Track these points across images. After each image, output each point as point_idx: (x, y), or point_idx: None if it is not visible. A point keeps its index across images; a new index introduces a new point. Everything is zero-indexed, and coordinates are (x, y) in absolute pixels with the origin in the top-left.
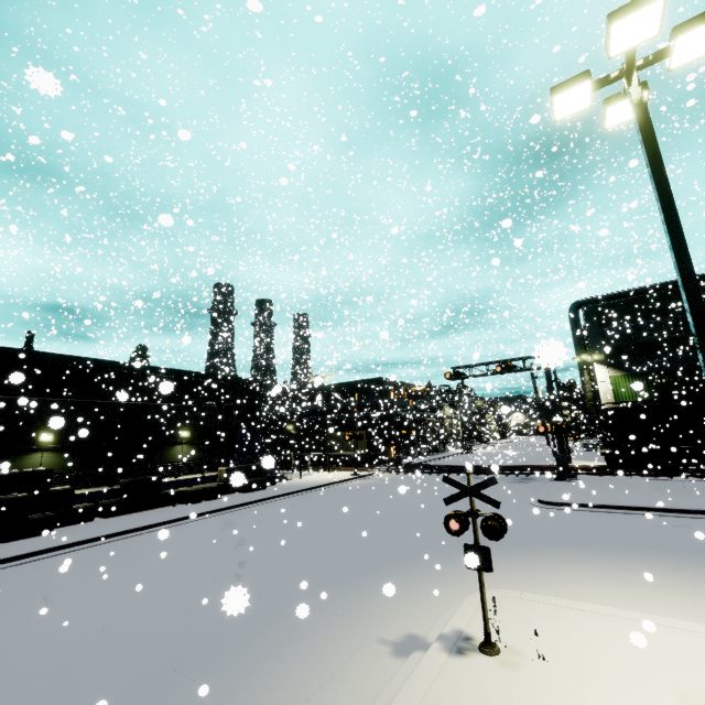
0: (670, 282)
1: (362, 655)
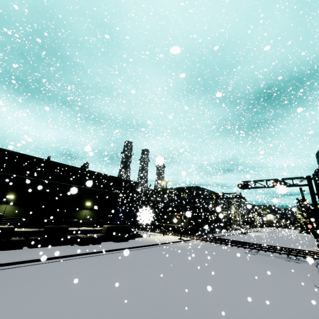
0: None
1: None
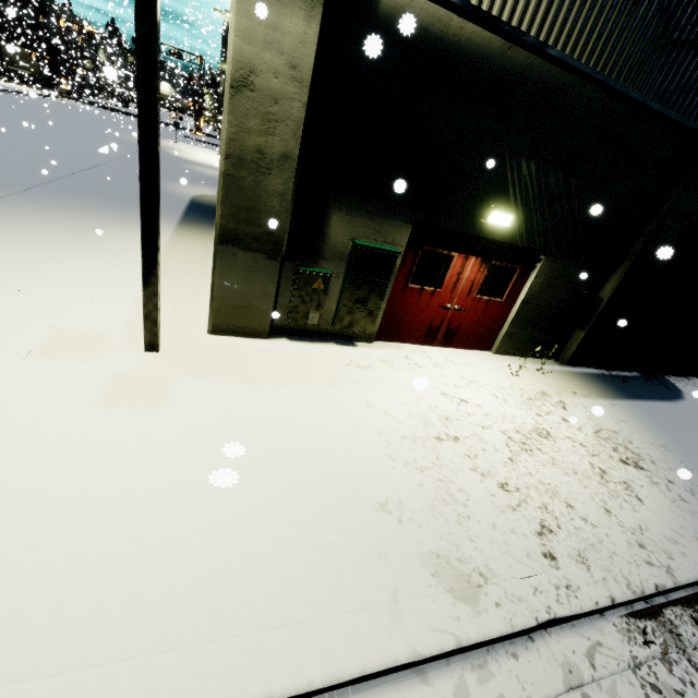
0: None
1: None
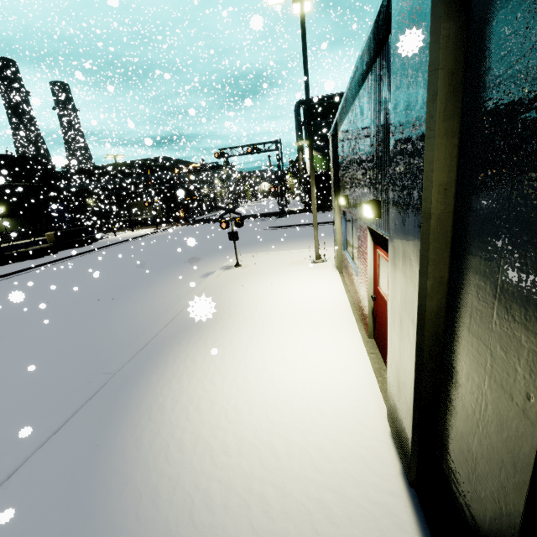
0: None
1: (190, 280)
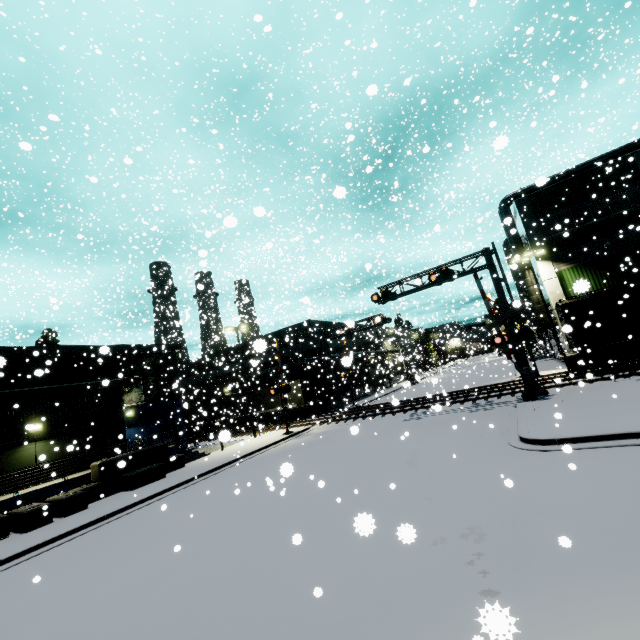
0: (607, 154)
1: None
